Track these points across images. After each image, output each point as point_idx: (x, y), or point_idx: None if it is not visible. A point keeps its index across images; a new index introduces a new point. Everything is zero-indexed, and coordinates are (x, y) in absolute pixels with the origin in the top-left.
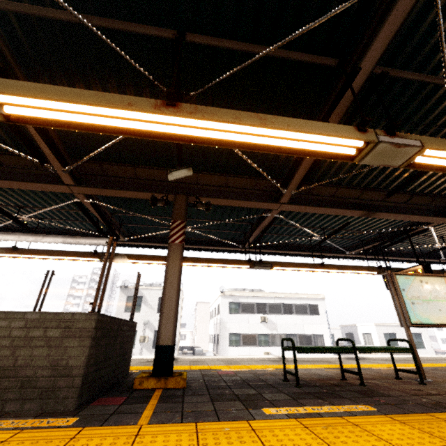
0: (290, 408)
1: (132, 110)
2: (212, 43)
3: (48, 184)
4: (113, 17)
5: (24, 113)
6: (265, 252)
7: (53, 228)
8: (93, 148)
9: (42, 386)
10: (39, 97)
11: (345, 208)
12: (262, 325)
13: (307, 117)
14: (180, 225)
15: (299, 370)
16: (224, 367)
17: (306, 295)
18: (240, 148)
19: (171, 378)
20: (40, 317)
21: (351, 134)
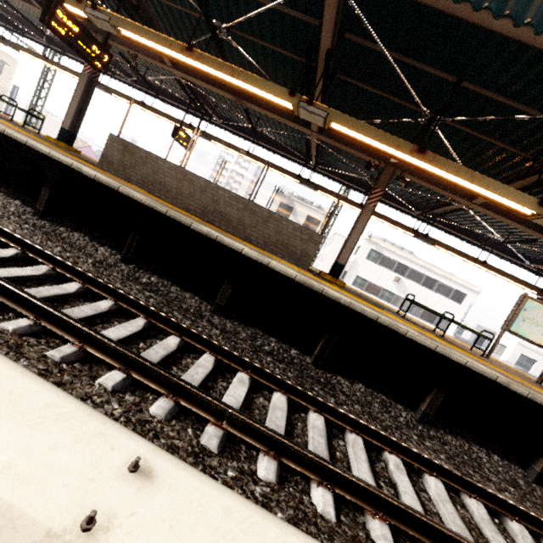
0: (396, 316)
1: (397, 151)
2: (480, 92)
3: (300, 126)
4: (416, 55)
5: (339, 130)
6: (437, 226)
7: (264, 134)
8: (344, 111)
9: (297, 257)
10: (354, 131)
11: (533, 230)
12: (392, 284)
13: (538, 152)
14: (379, 193)
15: (408, 317)
16: (358, 292)
17: (460, 281)
18: (450, 183)
19: (338, 280)
20: (300, 227)
21: (529, 206)
